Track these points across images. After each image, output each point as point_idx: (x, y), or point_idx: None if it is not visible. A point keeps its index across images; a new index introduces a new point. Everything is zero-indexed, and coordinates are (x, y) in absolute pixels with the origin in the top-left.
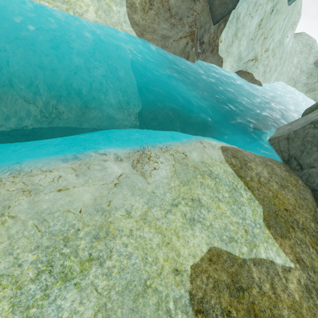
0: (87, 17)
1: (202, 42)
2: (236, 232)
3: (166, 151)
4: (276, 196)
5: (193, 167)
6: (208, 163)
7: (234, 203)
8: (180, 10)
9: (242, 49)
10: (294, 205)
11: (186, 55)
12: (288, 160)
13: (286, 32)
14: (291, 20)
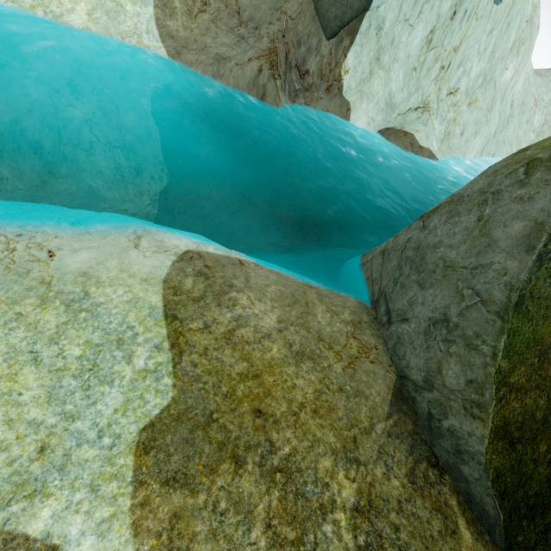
0: (70, 21)
1: (306, 72)
2: (1, 448)
3: (5, 241)
4: (255, 375)
5: (40, 280)
6: (99, 278)
7: (80, 375)
8: (258, 13)
9: (396, 89)
10: (300, 406)
11: (260, 92)
12: (378, 300)
13: (502, 59)
14: (510, 35)
